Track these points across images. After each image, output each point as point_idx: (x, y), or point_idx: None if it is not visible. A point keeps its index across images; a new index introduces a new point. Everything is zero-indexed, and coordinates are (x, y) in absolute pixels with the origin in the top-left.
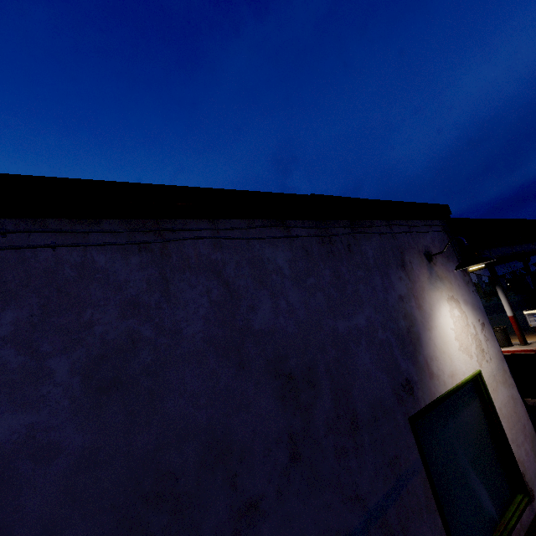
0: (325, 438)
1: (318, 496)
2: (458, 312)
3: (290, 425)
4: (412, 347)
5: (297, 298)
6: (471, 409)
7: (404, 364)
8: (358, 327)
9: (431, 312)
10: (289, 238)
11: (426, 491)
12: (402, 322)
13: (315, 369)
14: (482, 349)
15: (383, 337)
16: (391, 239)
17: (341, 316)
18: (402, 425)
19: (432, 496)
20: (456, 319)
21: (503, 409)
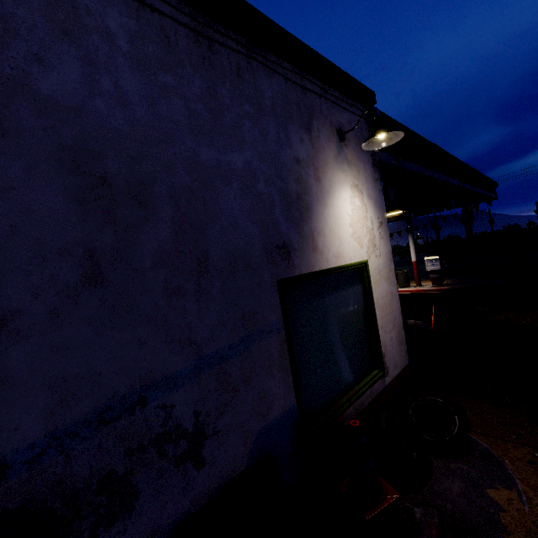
0: (152, 270)
1: (127, 330)
2: (359, 202)
3: (91, 239)
4: (299, 214)
5: (137, 89)
6: (351, 293)
7: (285, 228)
8: (232, 166)
9: (330, 190)
10: (136, 2)
11: (282, 351)
12: (293, 185)
13: (151, 188)
14: (375, 244)
15: (264, 191)
16: (300, 93)
17: (208, 144)
18: (268, 284)
19: (288, 356)
20: (356, 208)
21: (381, 300)
